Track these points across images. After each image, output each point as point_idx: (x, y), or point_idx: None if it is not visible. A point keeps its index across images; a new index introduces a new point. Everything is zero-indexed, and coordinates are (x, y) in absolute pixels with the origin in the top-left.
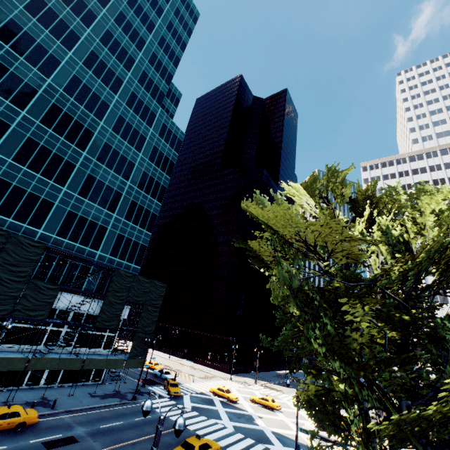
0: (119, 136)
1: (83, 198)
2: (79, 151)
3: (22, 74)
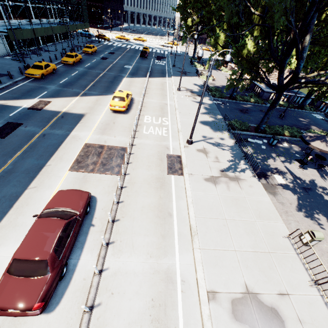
0: None
1: None
2: None
3: None
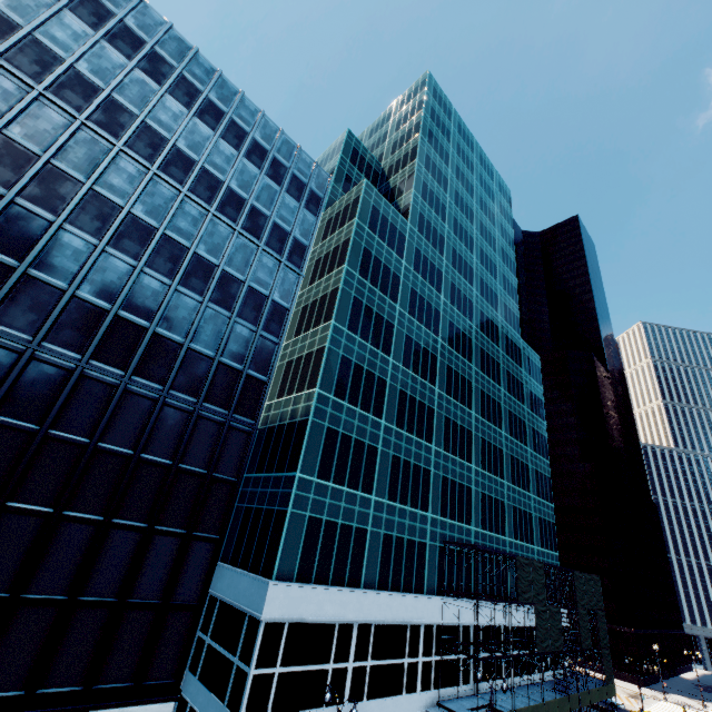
0: (511, 396)
1: (514, 486)
2: (500, 432)
3: (464, 372)
